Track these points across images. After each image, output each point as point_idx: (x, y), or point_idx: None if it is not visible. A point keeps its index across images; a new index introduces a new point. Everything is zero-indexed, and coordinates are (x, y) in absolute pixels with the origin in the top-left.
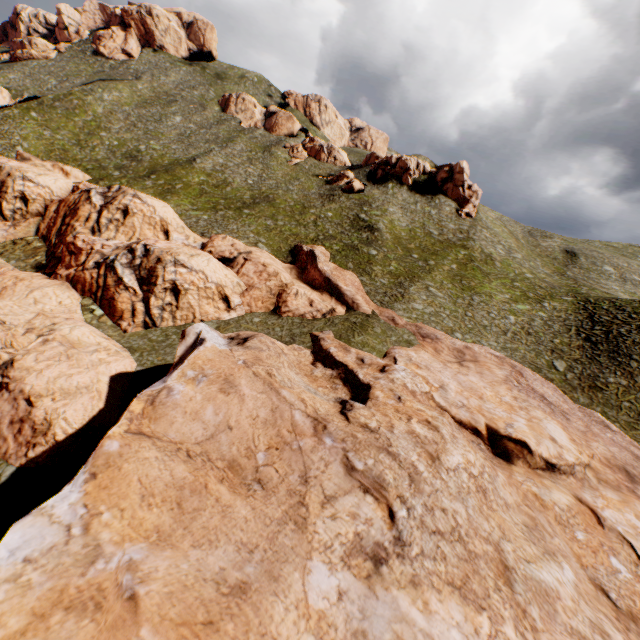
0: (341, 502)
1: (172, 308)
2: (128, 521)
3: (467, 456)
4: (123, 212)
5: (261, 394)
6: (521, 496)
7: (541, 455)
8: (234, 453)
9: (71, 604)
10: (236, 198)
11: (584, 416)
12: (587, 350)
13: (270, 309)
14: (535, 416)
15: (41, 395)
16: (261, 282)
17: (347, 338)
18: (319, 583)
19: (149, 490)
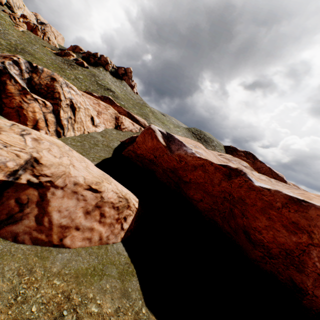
0: (254, 174)
1: (71, 121)
2: None
3: None
4: None
5: (209, 152)
6: None
7: None
8: None
9: (309, 199)
10: None
11: None
12: (200, 141)
13: (114, 127)
14: None
15: (98, 182)
16: (104, 110)
17: None
18: None
19: None
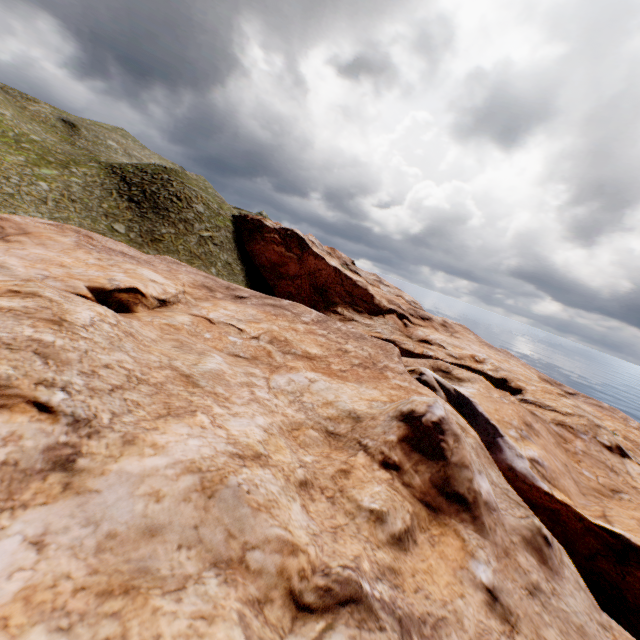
0: None
1: None
2: None
3: (96, 309)
4: None
5: None
6: (160, 330)
7: (153, 296)
8: None
9: None
10: None
11: (163, 261)
12: (136, 210)
13: None
14: (129, 268)
15: None
16: None
17: None
18: None
19: None
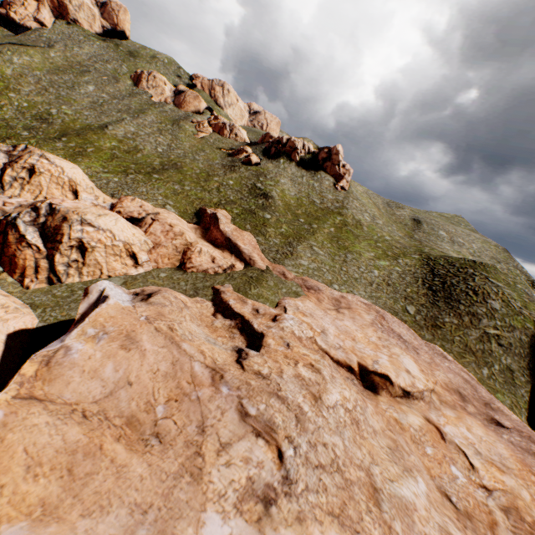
0: (235, 448)
1: (78, 265)
2: (8, 498)
3: (343, 393)
4: (29, 171)
5: (162, 348)
6: (385, 422)
7: (399, 385)
8: (133, 408)
9: None
10: (146, 164)
11: (429, 350)
12: (430, 297)
13: (176, 265)
14: (394, 352)
15: None
16: (168, 241)
17: (245, 291)
18: (212, 534)
19: (36, 459)
